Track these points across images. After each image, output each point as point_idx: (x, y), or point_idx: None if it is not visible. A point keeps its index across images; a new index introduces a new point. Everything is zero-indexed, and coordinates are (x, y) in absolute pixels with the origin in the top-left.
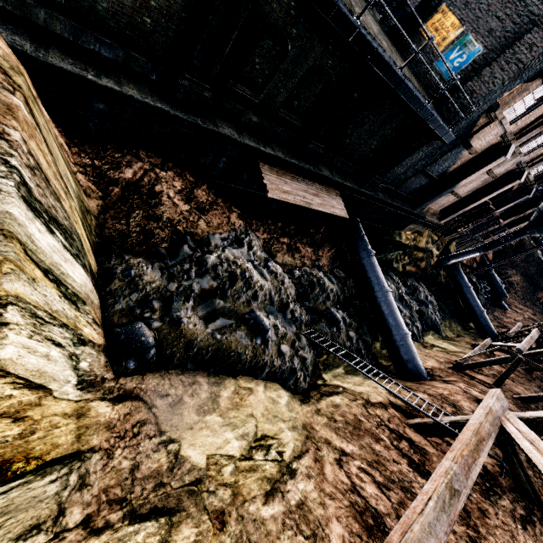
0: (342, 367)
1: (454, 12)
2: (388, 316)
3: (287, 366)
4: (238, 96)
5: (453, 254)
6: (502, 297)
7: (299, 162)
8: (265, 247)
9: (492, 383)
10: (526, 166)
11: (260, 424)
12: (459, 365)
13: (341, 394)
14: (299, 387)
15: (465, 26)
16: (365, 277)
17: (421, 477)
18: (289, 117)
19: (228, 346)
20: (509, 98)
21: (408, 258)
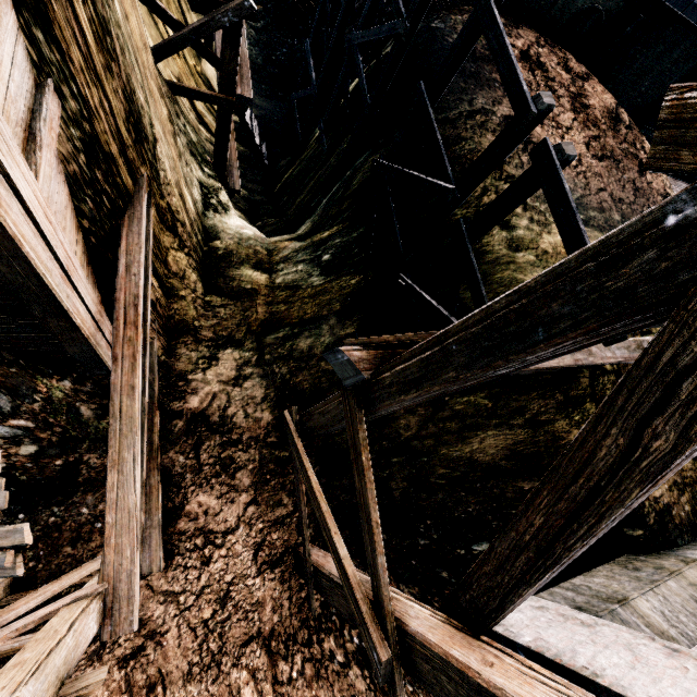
0: None
1: None
2: None
3: None
4: None
5: None
6: None
7: None
8: None
9: None
10: None
11: None
12: None
13: None
14: None
15: None
16: None
17: None
18: None
19: None
20: None
21: None
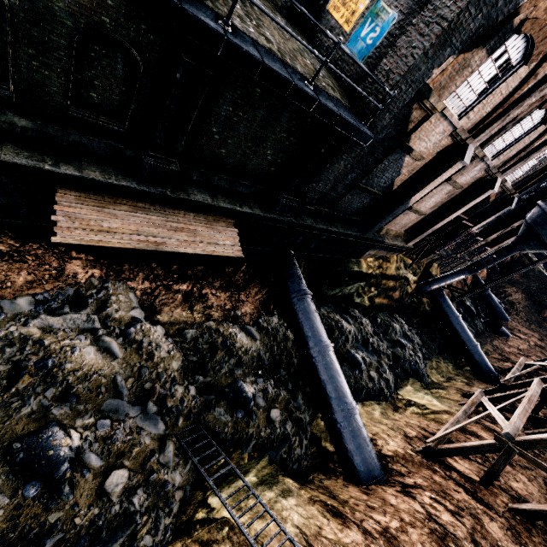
0: (252, 473)
1: None
2: (325, 384)
3: (114, 514)
4: None
5: (434, 278)
6: (503, 320)
7: (139, 184)
8: (143, 300)
9: (477, 481)
10: (497, 172)
11: None
12: (430, 450)
13: (218, 546)
14: None
15: None
16: (296, 327)
17: None
18: (94, 118)
19: None
20: (445, 80)
21: (376, 289)
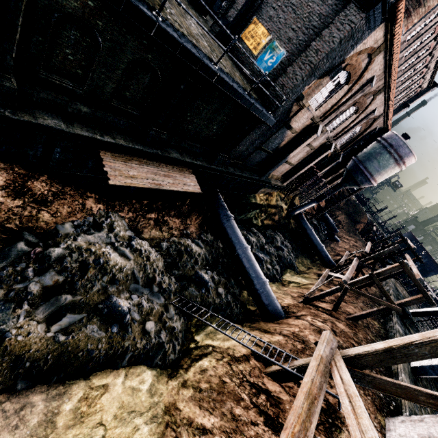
0: (214, 323)
1: (262, 23)
2: (248, 270)
3: (153, 343)
4: (57, 86)
5: (297, 206)
6: (335, 232)
7: (144, 147)
8: (131, 225)
9: (331, 310)
10: (333, 140)
11: (110, 432)
12: (307, 299)
13: (210, 354)
14: (168, 360)
15: (272, 35)
16: (227, 238)
17: (275, 434)
18: (124, 107)
19: (75, 346)
20: (310, 91)
21: (264, 214)
